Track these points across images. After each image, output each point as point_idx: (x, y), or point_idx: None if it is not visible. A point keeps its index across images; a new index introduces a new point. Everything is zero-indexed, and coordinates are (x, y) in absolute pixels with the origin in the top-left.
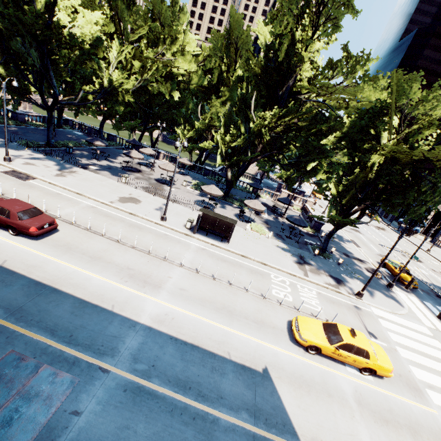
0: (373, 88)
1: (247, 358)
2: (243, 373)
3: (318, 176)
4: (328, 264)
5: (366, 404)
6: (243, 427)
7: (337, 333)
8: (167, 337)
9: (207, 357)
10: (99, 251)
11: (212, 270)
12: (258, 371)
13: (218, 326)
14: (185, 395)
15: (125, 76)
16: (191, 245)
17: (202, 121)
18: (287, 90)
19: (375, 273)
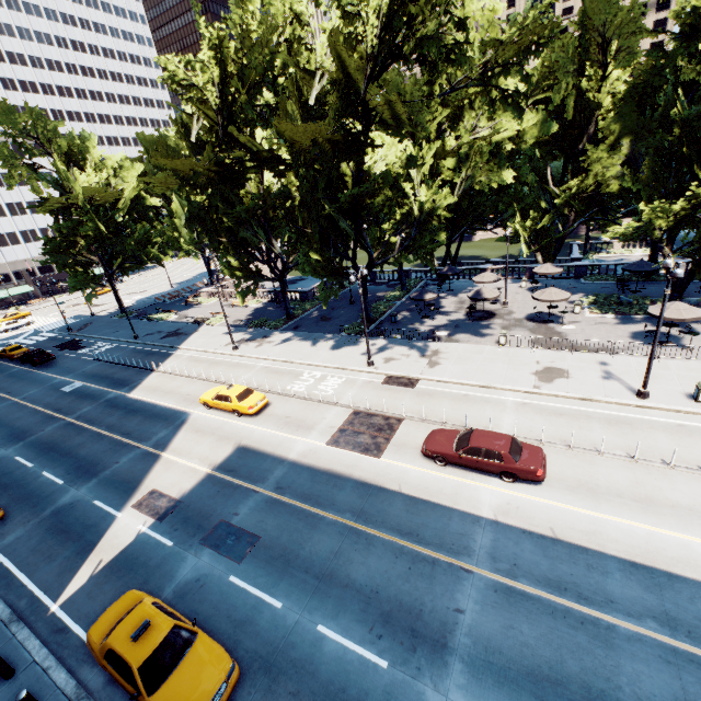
0: None
1: None
2: None
3: None
4: None
5: None
6: None
7: None
8: None
9: None
10: (633, 487)
11: None
12: None
13: None
14: None
15: (433, 188)
16: None
17: (566, 194)
18: None
19: None
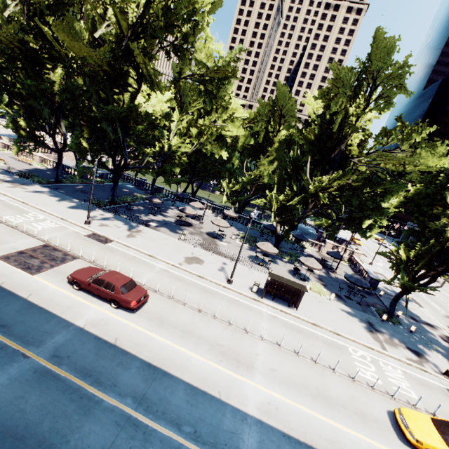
0: (431, 154)
1: None
2: None
3: (372, 232)
4: (400, 333)
5: None
6: None
7: None
8: (279, 433)
9: None
10: (187, 324)
11: (292, 344)
12: None
13: (321, 419)
14: None
15: (182, 141)
16: (262, 312)
17: (249, 177)
18: (339, 154)
19: None
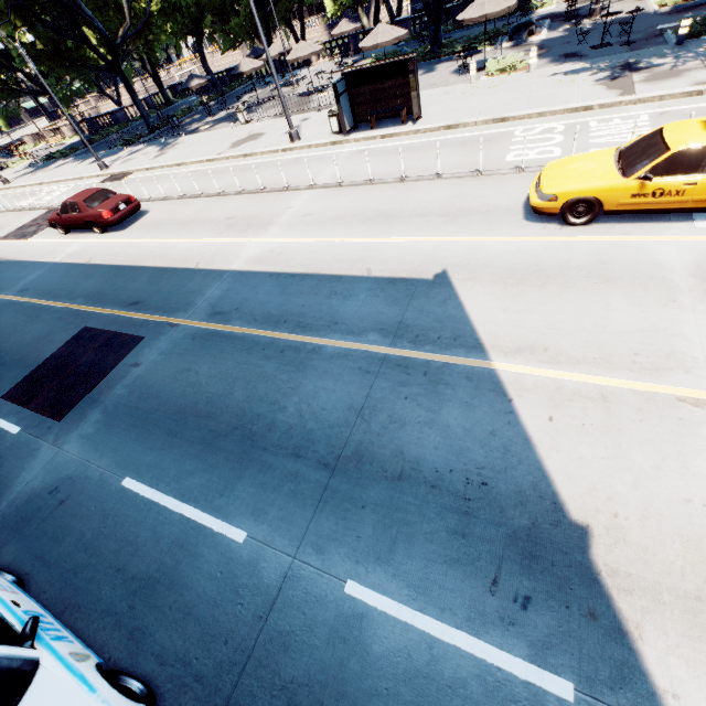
0: None
1: (405, 268)
2: (389, 289)
3: None
4: None
5: None
6: (365, 351)
7: (653, 145)
8: (265, 276)
9: (326, 284)
10: (193, 215)
11: (372, 173)
12: (424, 279)
13: (358, 242)
14: (275, 330)
15: None
16: (339, 155)
17: None
18: None
19: None
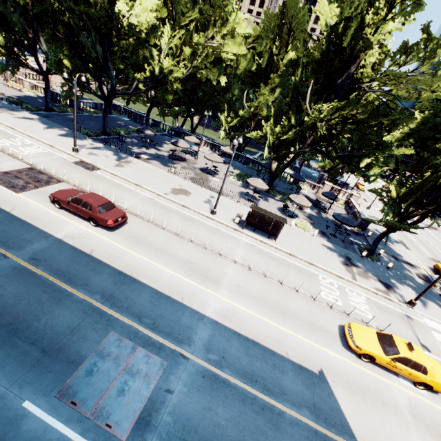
0: None
1: (303, 359)
2: (301, 373)
3: (371, 171)
4: (376, 268)
5: (420, 417)
6: (306, 423)
7: (393, 345)
8: (231, 331)
9: (268, 354)
10: (163, 244)
11: (263, 268)
12: (315, 372)
13: (274, 325)
14: (252, 387)
15: (175, 64)
16: (240, 241)
17: (248, 109)
18: (348, 78)
19: (432, 284)
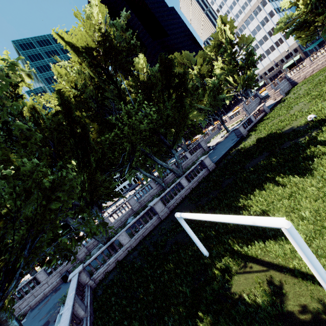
0: None
1: None
2: None
3: None
4: None
5: None
6: None
7: None
8: None
9: None
10: None
11: None
12: None
13: None
14: None
15: None
16: None
17: None
18: None
19: None
